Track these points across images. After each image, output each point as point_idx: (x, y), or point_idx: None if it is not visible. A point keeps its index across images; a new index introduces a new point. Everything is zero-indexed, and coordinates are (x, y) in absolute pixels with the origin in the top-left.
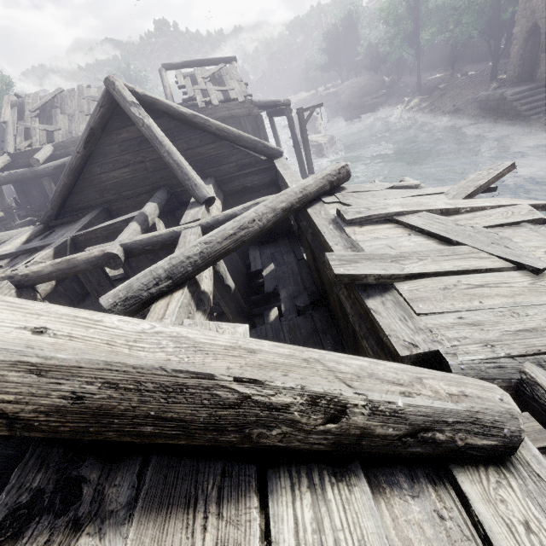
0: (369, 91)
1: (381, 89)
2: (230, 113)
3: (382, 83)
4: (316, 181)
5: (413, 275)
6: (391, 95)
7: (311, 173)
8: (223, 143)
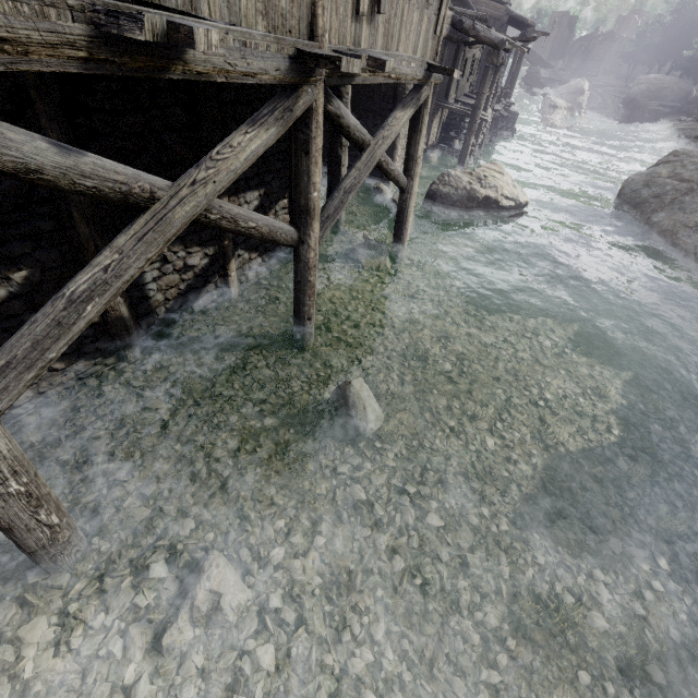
0: (665, 97)
1: (680, 101)
2: (487, 10)
3: (686, 95)
4: (471, 12)
5: (463, 16)
6: (680, 112)
7: (509, 89)
8: (458, 4)
